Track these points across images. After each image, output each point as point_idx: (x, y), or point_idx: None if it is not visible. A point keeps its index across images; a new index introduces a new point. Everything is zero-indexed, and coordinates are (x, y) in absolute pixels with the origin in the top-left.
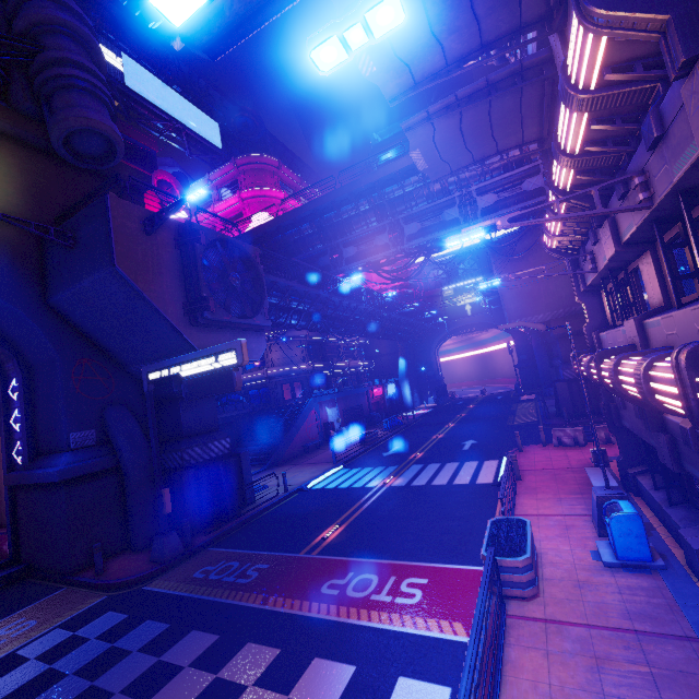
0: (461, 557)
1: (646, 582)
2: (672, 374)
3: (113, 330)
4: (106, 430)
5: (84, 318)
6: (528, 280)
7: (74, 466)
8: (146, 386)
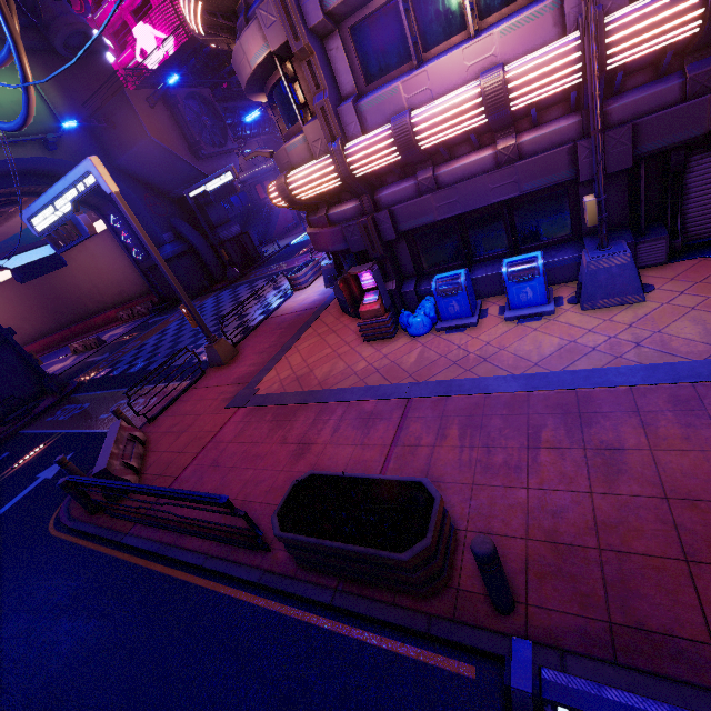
0: None
1: None
2: None
3: (155, 173)
4: (177, 232)
5: (137, 170)
6: None
7: (175, 249)
8: (190, 201)
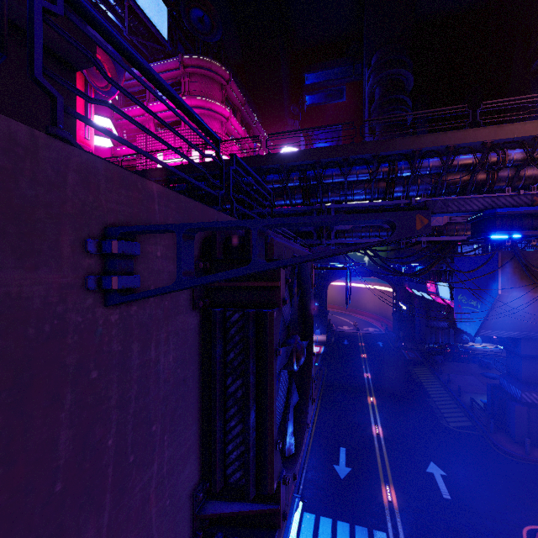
0: None
1: None
2: None
3: None
4: None
5: None
6: (531, 302)
7: None
8: None
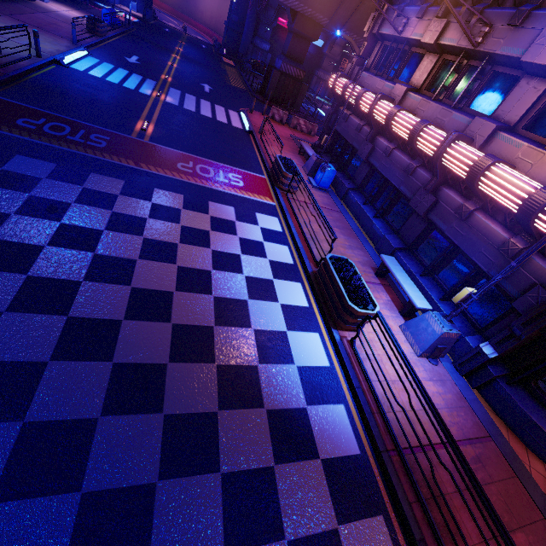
0: (251, 169)
1: (326, 195)
2: (438, 136)
3: None
4: None
5: None
6: None
7: None
8: None
